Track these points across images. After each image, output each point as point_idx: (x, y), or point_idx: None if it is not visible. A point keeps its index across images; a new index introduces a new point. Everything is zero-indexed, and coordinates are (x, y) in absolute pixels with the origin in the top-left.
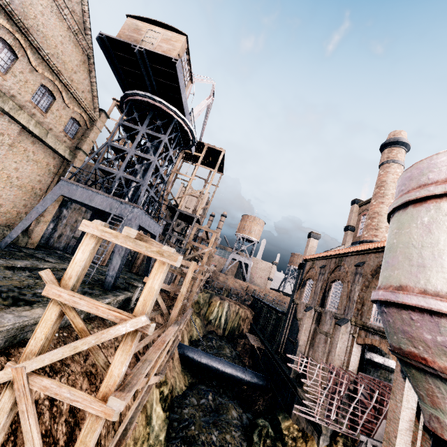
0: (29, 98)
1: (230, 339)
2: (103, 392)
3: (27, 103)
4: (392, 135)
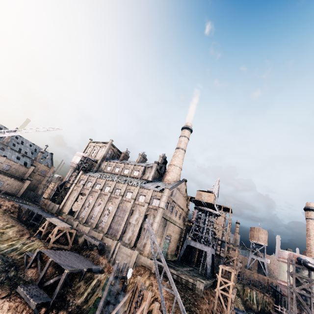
0: (178, 218)
1: None
2: (230, 294)
3: (177, 220)
4: (306, 204)
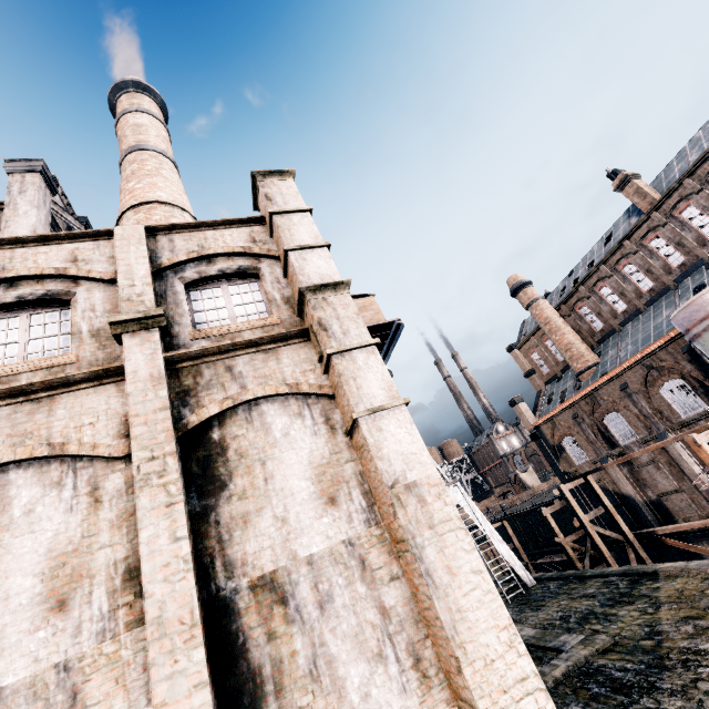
0: None
1: None
2: None
3: None
4: (513, 280)
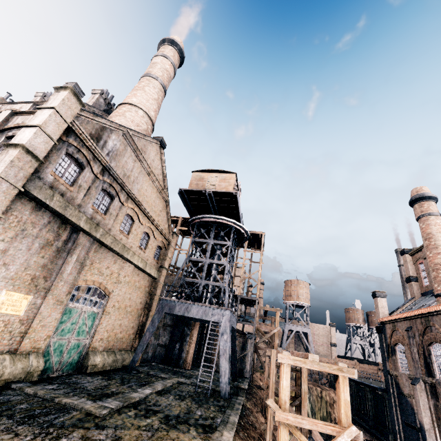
0: (138, 244)
1: (325, 434)
2: None
3: (137, 248)
4: (415, 191)
